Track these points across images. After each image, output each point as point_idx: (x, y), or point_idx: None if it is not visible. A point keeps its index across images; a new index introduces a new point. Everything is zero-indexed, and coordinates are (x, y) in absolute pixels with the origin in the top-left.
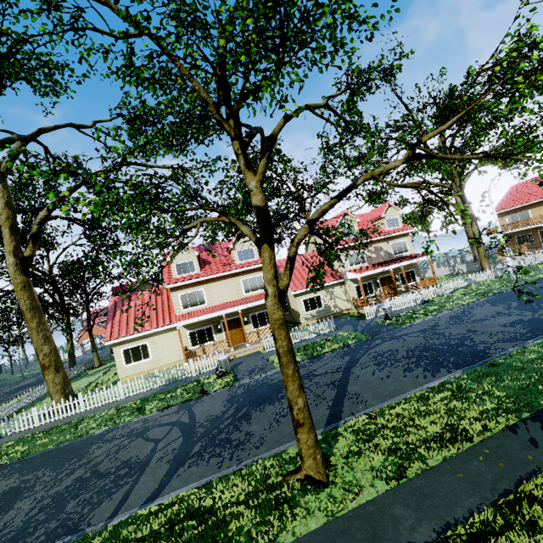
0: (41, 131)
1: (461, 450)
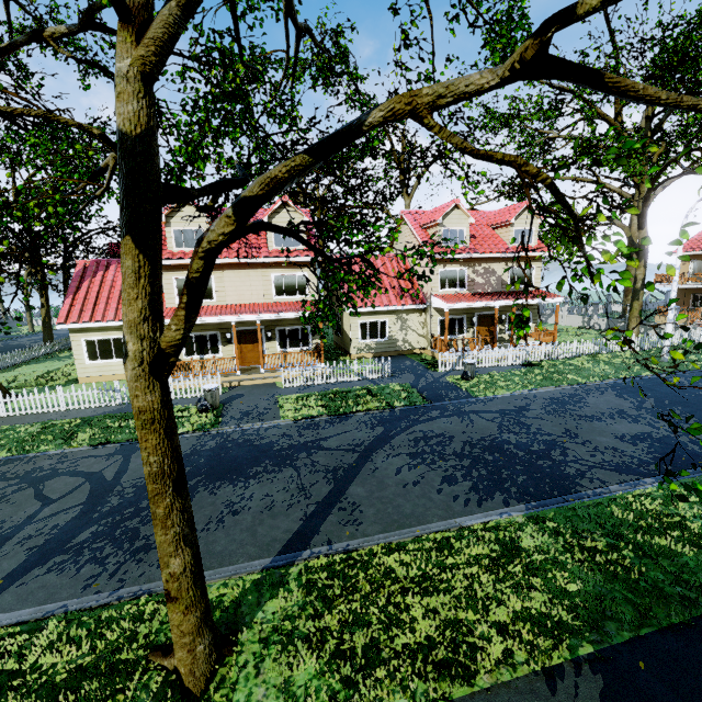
0: None
1: (444, 701)
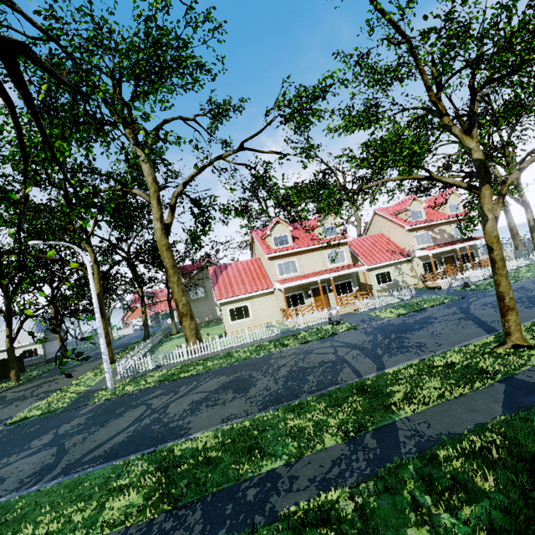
0: (165, 121)
1: None
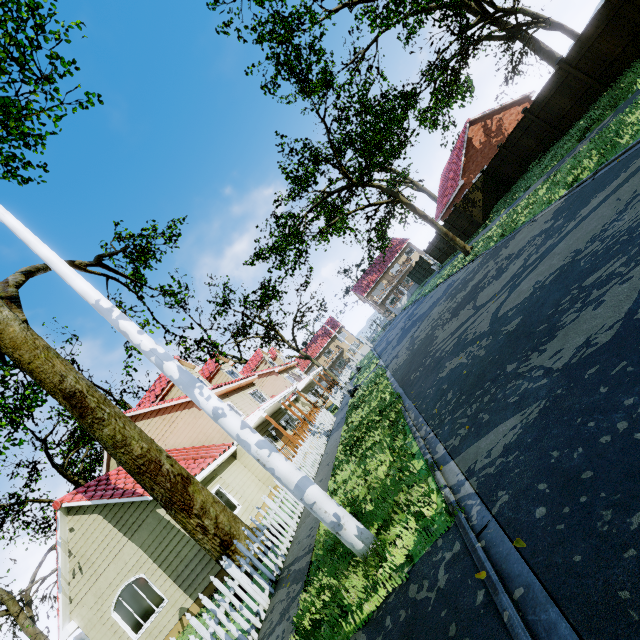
0: None
1: None
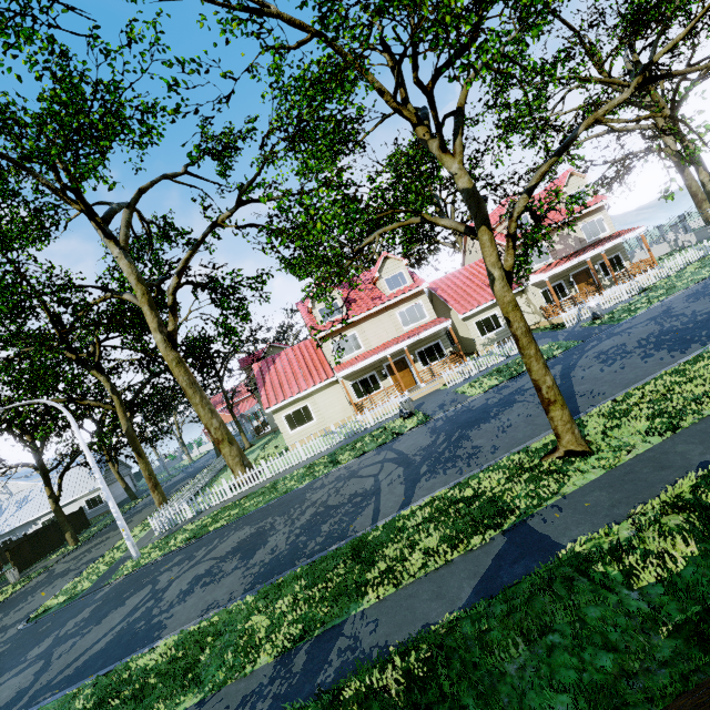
0: (140, 191)
1: None
